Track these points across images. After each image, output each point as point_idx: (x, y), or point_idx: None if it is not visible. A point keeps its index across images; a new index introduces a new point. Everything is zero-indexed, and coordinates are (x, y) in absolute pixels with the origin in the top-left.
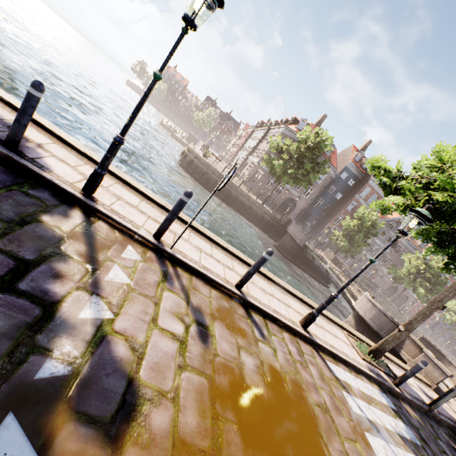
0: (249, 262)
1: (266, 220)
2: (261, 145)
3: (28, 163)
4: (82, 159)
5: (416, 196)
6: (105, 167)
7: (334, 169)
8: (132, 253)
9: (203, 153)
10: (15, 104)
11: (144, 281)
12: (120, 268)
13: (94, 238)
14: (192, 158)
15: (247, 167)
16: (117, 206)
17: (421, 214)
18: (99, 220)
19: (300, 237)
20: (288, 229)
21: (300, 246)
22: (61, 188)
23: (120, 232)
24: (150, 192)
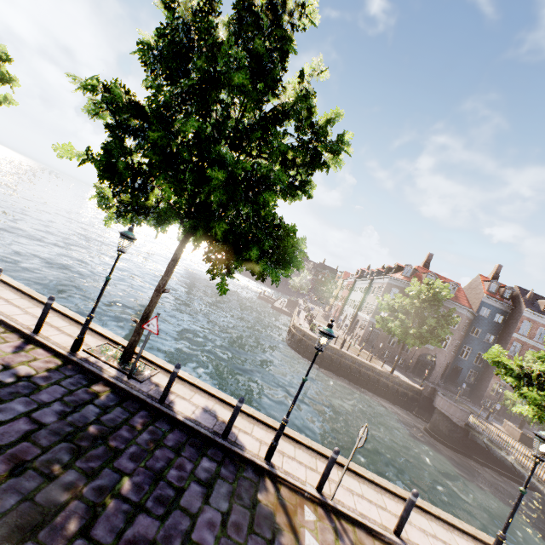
0: (399, 493)
1: (403, 393)
2: (368, 298)
3: (236, 448)
4: (250, 421)
5: (544, 403)
6: (278, 440)
7: (467, 309)
8: (309, 513)
9: (310, 327)
10: (208, 389)
11: (326, 542)
12: (309, 532)
13: (285, 505)
14: (300, 336)
15: (359, 325)
16: (286, 465)
17: (544, 440)
18: (281, 485)
19: (455, 414)
20: (436, 403)
21: (460, 426)
22: (256, 463)
23: (295, 492)
24: (297, 434)
